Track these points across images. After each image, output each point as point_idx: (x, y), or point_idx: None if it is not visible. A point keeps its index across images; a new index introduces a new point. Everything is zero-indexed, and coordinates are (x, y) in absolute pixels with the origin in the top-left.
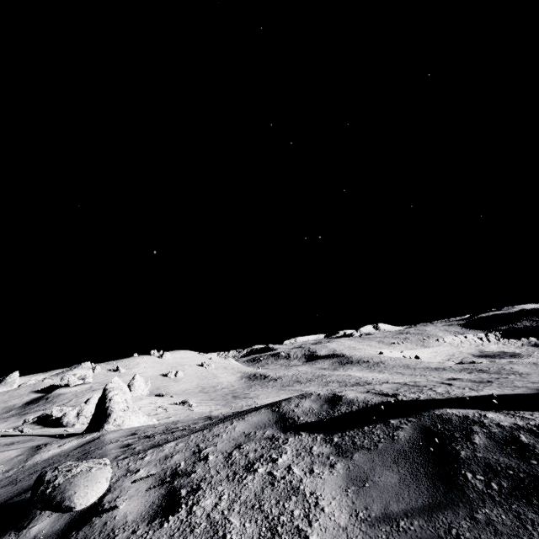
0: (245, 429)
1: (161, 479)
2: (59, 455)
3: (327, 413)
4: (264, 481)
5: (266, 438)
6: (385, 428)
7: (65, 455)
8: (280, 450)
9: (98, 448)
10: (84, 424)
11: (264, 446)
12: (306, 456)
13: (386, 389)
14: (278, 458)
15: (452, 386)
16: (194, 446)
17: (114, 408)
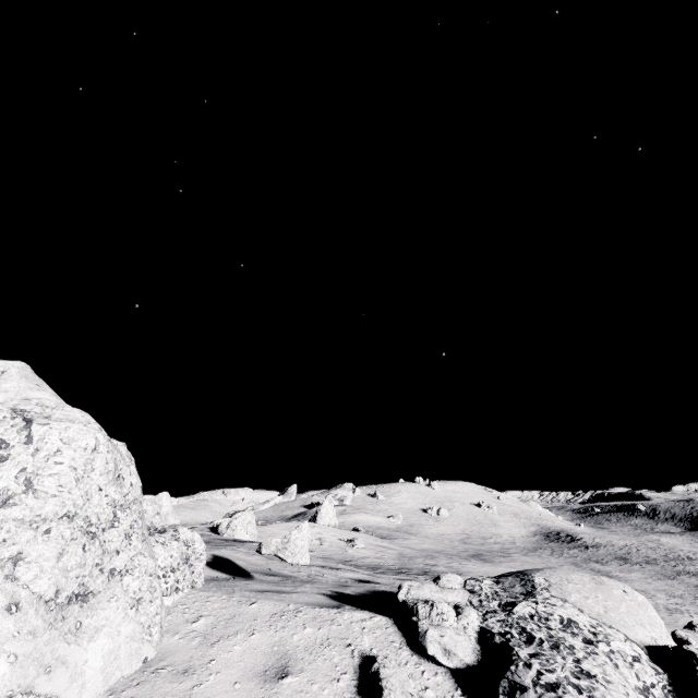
0: None
1: None
2: None
3: None
4: None
5: None
6: None
7: None
8: None
9: None
10: (230, 536)
11: None
12: None
13: None
14: None
15: None
16: None
17: None
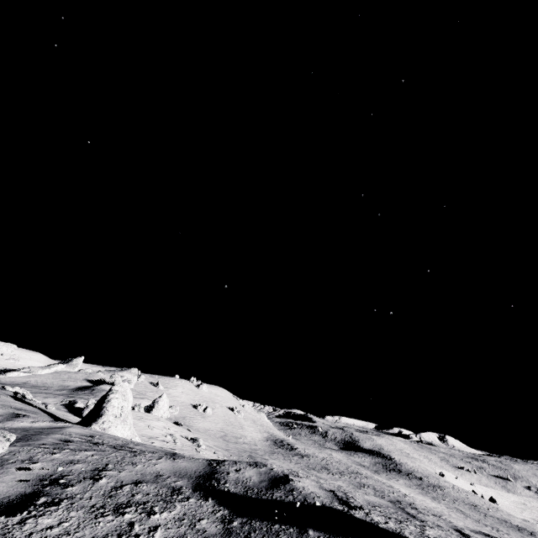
0: (163, 470)
1: (42, 479)
2: (24, 428)
3: (257, 492)
4: (116, 528)
5: (171, 487)
6: (295, 536)
7: (26, 430)
8: (168, 506)
9: (48, 434)
10: None
11: (159, 494)
12: (185, 526)
13: (362, 500)
14: (157, 512)
15: (464, 537)
16: (103, 463)
17: (108, 410)
